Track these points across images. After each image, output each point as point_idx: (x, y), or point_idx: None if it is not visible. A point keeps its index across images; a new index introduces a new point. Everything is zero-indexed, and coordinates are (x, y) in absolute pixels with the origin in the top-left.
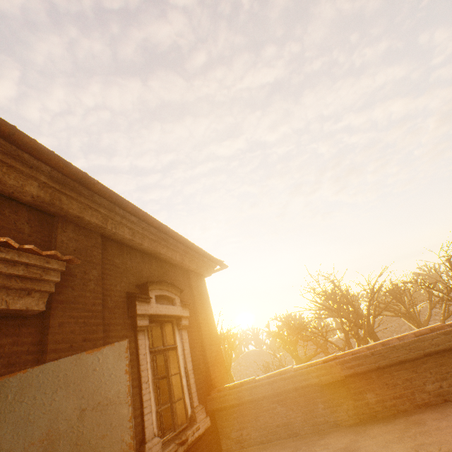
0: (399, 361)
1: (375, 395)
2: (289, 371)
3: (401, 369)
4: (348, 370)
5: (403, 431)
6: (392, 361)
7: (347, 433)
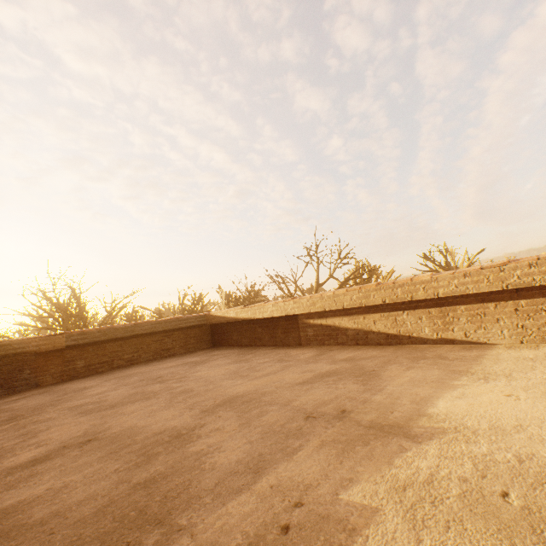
0: (116, 338)
1: (85, 362)
2: (5, 341)
3: (114, 345)
4: (73, 342)
5: (97, 377)
6: (111, 337)
7: (47, 387)
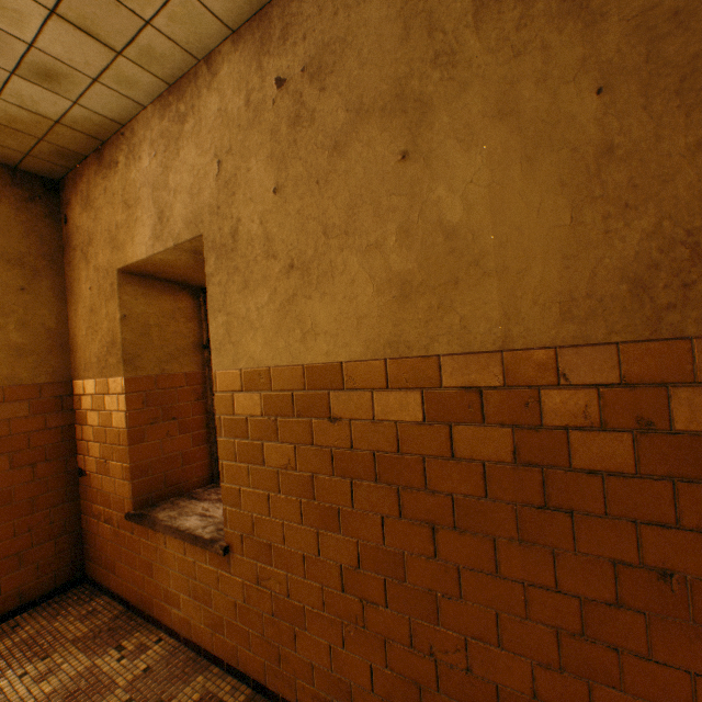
0: None
1: None
2: None
3: None
4: None
5: None
6: None
7: None
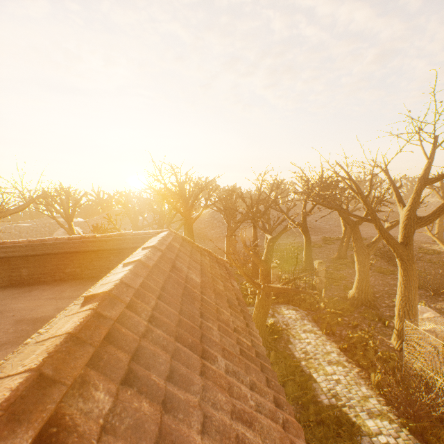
0: (45, 254)
1: (29, 271)
2: None
3: (55, 258)
4: (3, 254)
5: (10, 295)
6: (40, 253)
7: None
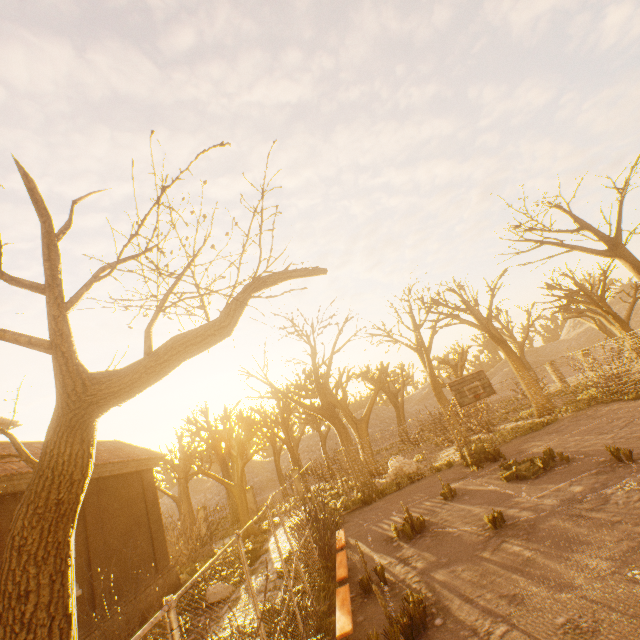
0: None
1: None
2: None
3: None
4: None
5: None
6: None
7: None
